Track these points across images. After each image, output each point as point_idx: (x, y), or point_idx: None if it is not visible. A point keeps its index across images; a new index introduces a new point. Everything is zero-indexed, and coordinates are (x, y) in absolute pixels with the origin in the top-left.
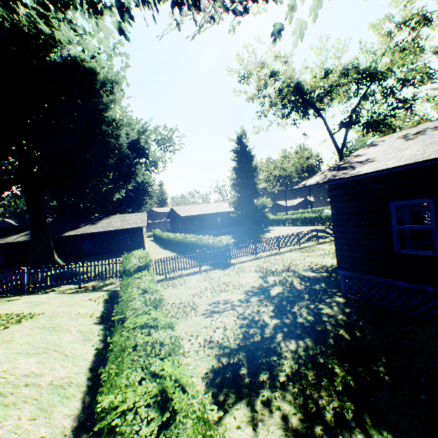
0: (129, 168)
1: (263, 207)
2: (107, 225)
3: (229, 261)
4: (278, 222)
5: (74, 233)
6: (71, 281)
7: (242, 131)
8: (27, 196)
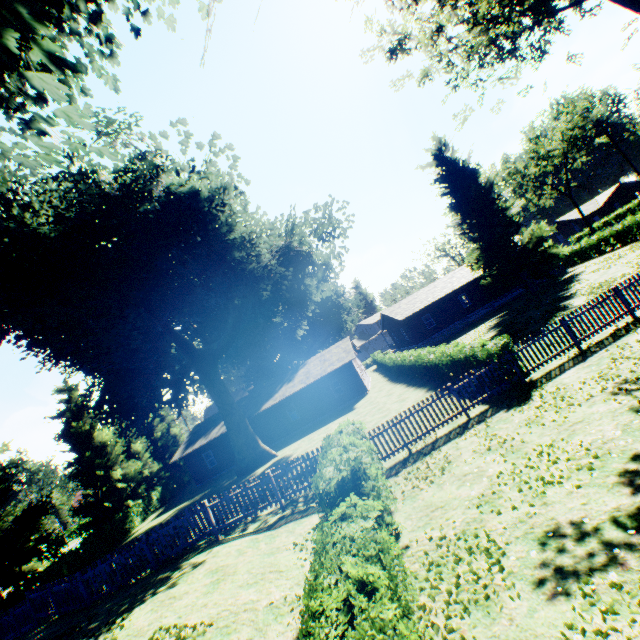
0: (296, 290)
1: (539, 242)
2: (305, 376)
3: (522, 382)
4: (584, 254)
5: (271, 403)
6: (268, 503)
7: (437, 142)
8: (203, 380)
